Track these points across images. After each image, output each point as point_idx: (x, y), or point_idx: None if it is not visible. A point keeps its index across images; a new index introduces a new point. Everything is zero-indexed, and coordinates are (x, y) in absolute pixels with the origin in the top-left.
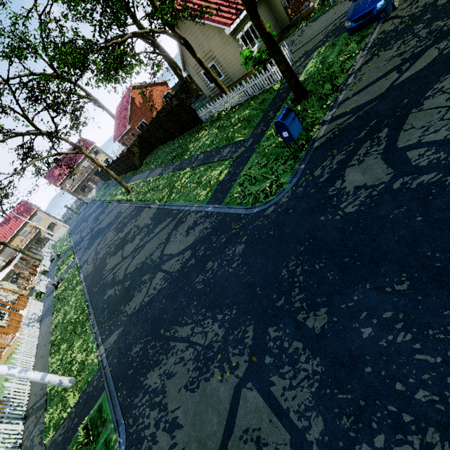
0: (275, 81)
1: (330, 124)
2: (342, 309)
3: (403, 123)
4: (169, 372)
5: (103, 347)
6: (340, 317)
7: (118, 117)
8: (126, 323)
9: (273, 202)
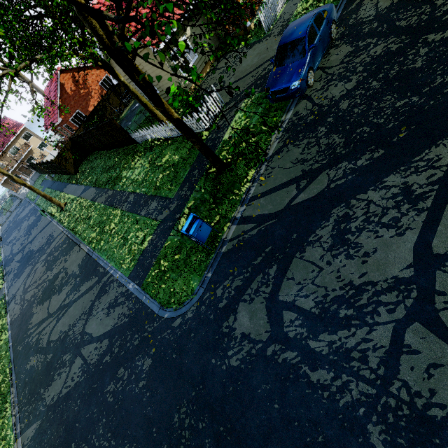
0: (204, 128)
1: (239, 227)
2: None
3: (288, 267)
4: None
5: (20, 441)
6: None
7: (47, 103)
8: (43, 417)
9: (180, 313)
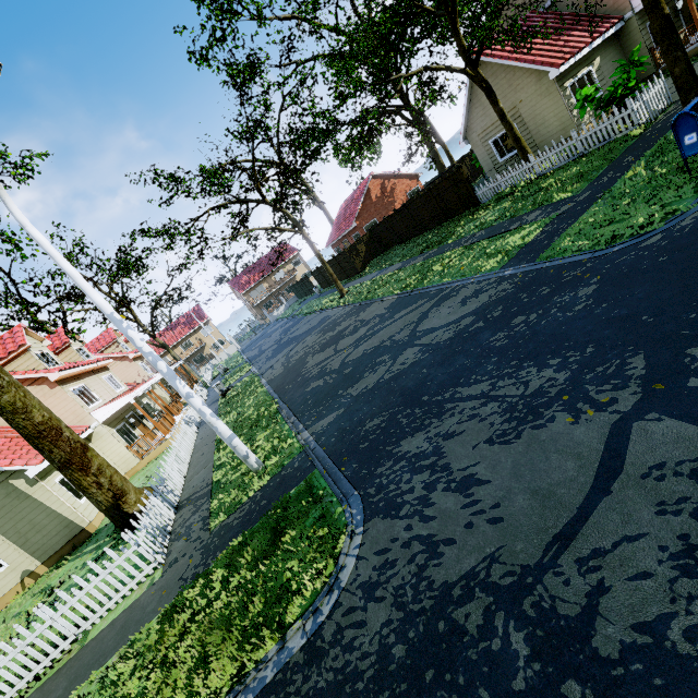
0: (636, 124)
1: None
2: None
3: None
4: (447, 432)
5: (307, 432)
6: None
7: (341, 215)
8: (350, 404)
9: (658, 231)
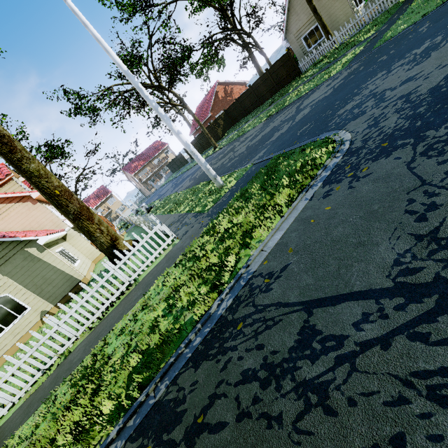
0: None
1: None
2: None
3: None
4: (371, 90)
5: (248, 164)
6: None
7: (198, 112)
8: (274, 141)
9: None
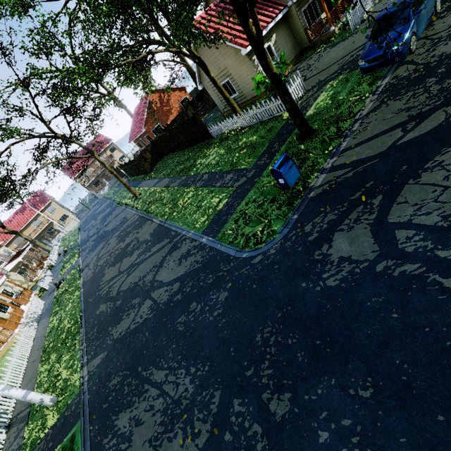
0: (285, 109)
1: (329, 174)
2: (305, 400)
3: (398, 194)
4: (138, 418)
5: (86, 369)
6: (301, 409)
7: (135, 119)
8: (110, 348)
9: (261, 251)
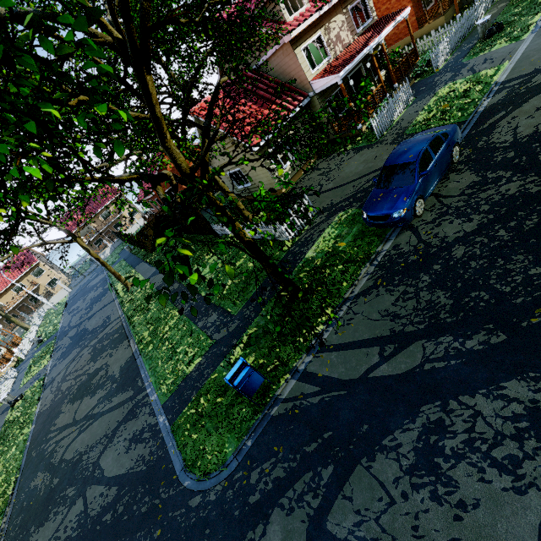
0: (287, 237)
1: (298, 384)
2: None
3: (348, 477)
4: None
5: None
6: None
7: None
8: None
9: (203, 488)
